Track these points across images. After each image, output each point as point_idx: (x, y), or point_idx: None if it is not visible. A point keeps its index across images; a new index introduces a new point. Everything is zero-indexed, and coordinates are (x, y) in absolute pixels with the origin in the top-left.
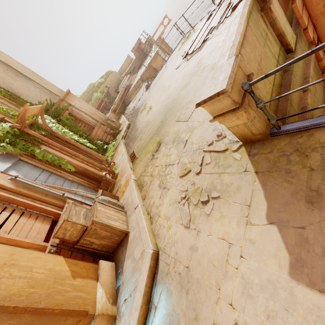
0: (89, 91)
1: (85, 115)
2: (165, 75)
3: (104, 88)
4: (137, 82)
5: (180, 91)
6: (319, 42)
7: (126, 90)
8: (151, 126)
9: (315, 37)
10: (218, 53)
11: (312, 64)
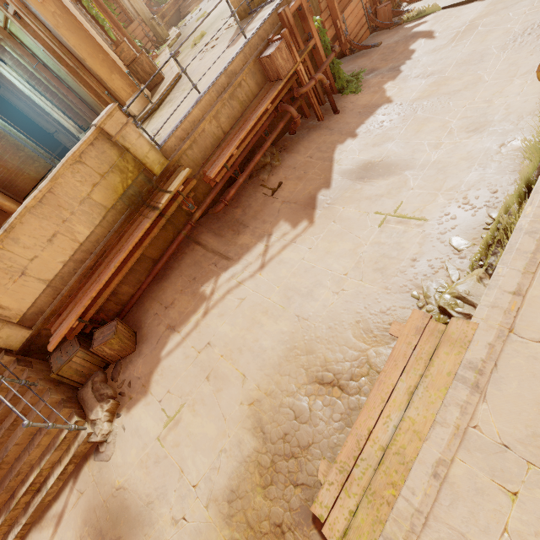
0: None
1: None
2: None
3: None
4: None
5: None
6: None
7: None
8: (202, 29)
9: None
10: None
11: None
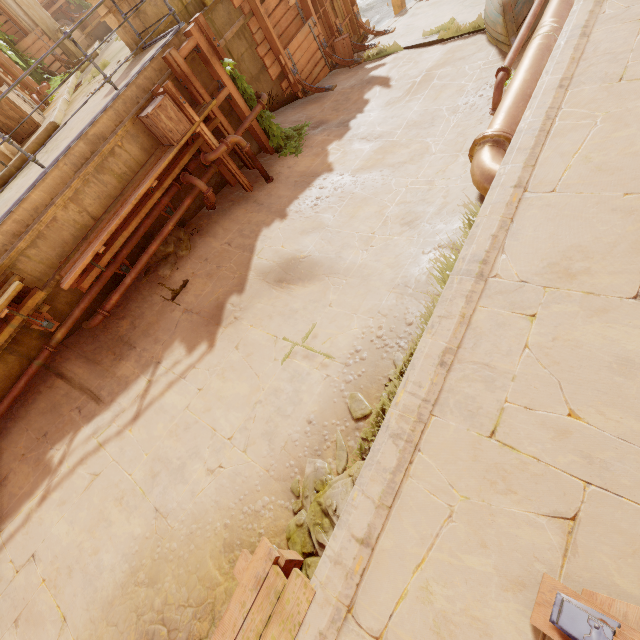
0: None
1: None
2: None
3: None
4: None
5: None
6: (253, 16)
7: None
8: (112, 54)
9: (246, 8)
10: None
11: (232, 30)
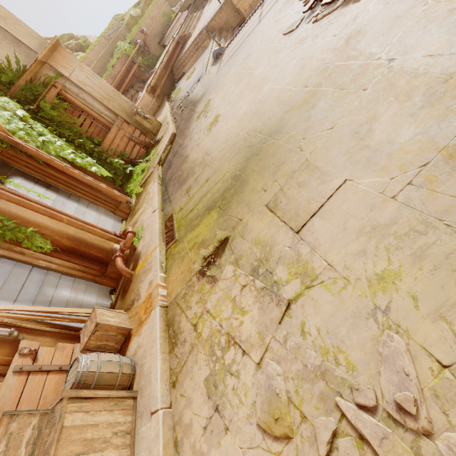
0: (110, 35)
1: (92, 99)
2: (256, 42)
3: (138, 34)
4: (199, 34)
5: (286, 112)
6: None
7: (178, 45)
8: (211, 173)
9: None
10: (418, 33)
11: None
